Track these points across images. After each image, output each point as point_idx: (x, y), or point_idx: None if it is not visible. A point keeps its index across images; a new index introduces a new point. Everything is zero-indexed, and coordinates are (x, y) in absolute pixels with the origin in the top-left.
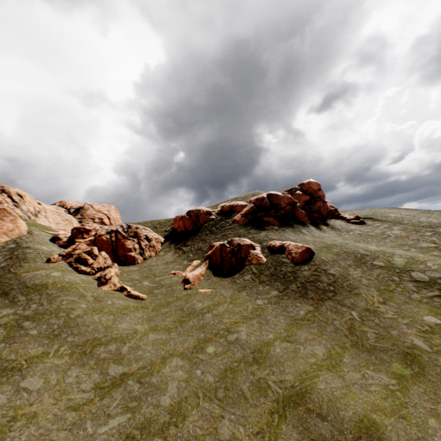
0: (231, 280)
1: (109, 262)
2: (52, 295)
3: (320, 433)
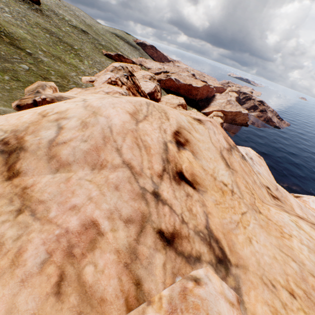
0: None
1: None
2: None
3: (43, 27)
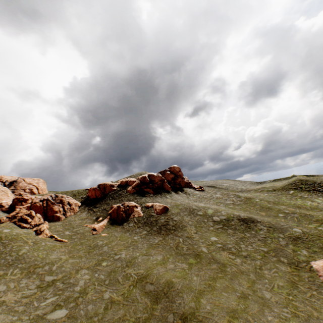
0: (121, 227)
1: (42, 221)
2: (5, 242)
3: (149, 289)
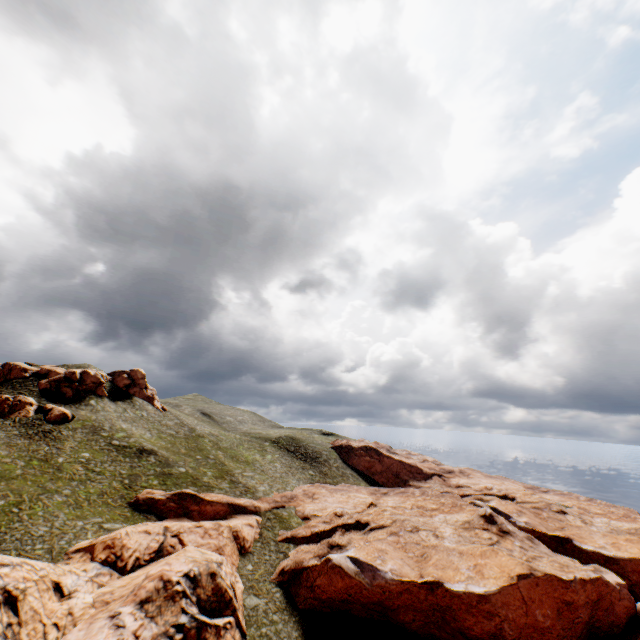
0: None
1: None
2: None
3: None
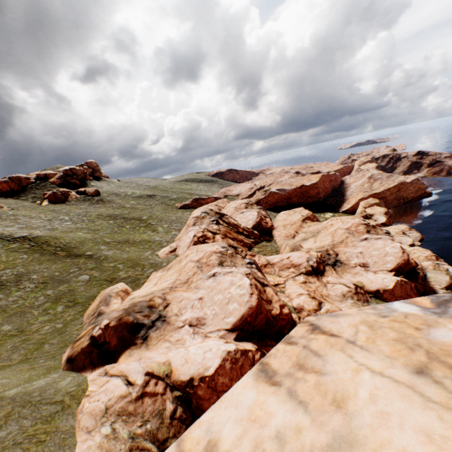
0: (66, 204)
1: None
2: None
3: (106, 216)
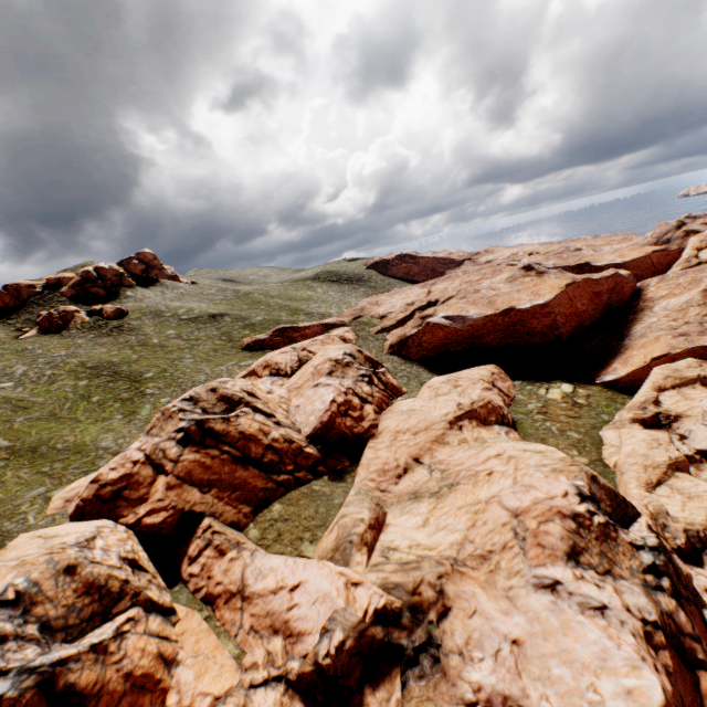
0: (60, 335)
1: None
2: None
3: (91, 366)
